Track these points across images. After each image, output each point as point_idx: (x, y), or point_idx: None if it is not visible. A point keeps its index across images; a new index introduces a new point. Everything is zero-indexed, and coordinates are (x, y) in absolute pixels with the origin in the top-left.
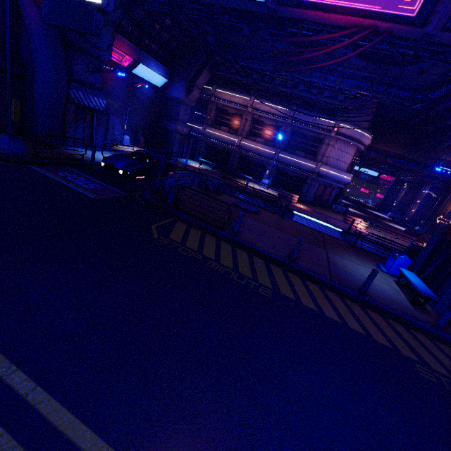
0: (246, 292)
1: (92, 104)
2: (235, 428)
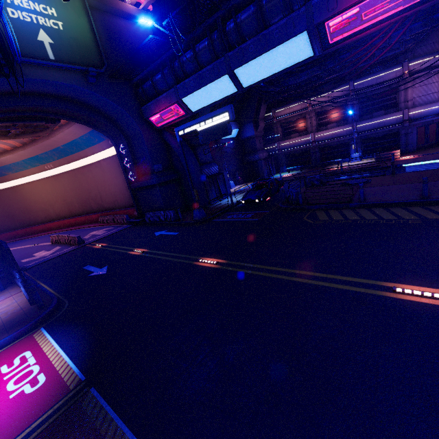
0: (399, 226)
1: (212, 172)
2: (436, 269)
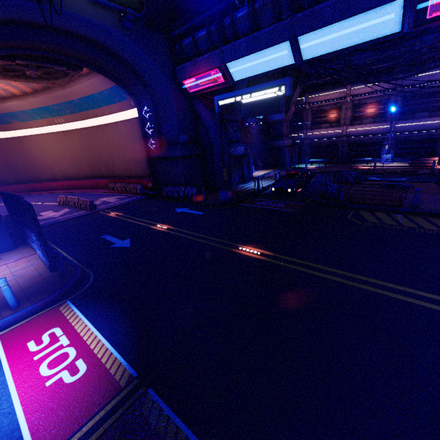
0: None
1: (238, 152)
2: None
